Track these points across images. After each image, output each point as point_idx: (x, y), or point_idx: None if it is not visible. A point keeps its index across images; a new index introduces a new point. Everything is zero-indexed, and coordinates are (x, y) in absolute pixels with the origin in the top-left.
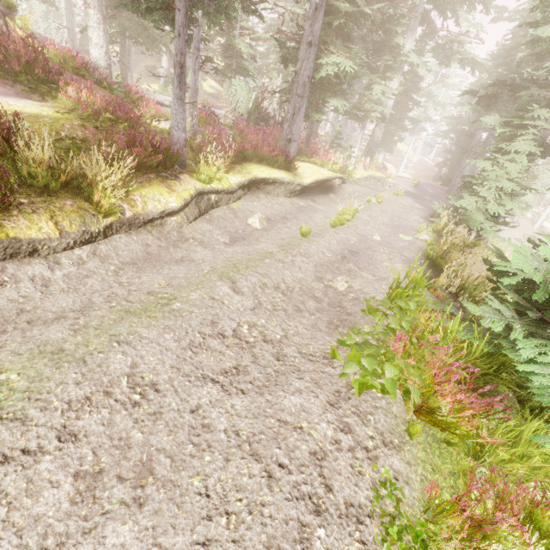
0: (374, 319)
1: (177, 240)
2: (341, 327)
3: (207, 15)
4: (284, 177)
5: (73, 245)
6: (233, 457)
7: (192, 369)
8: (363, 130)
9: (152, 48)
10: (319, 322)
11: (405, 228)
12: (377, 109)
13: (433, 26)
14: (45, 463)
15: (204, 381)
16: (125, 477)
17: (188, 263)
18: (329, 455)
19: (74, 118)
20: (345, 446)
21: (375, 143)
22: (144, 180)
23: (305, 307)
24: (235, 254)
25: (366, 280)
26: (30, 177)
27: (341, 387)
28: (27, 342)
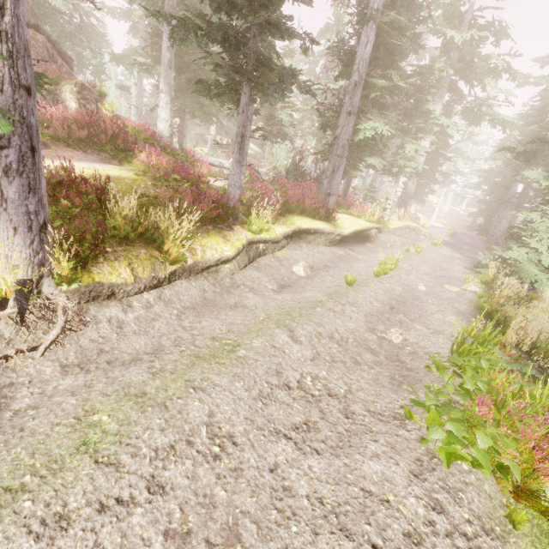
0: (442, 377)
1: (229, 286)
2: (405, 384)
3: (266, 95)
4: (325, 228)
5: (143, 289)
6: (321, 530)
7: (264, 421)
8: (397, 183)
9: (206, 120)
10: (380, 377)
11: (449, 278)
12: (411, 165)
13: (461, 93)
14: (137, 516)
15: (277, 437)
16: (213, 542)
17: (242, 309)
18: (425, 539)
19: (148, 179)
20: (441, 529)
21: (408, 195)
22: (203, 231)
23: (362, 359)
24: (286, 302)
25: (420, 333)
26: (114, 229)
27: (421, 454)
28: (113, 383)
